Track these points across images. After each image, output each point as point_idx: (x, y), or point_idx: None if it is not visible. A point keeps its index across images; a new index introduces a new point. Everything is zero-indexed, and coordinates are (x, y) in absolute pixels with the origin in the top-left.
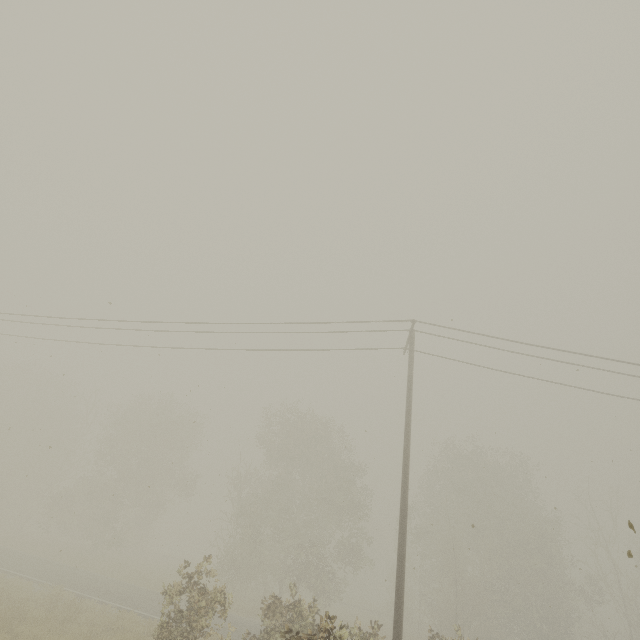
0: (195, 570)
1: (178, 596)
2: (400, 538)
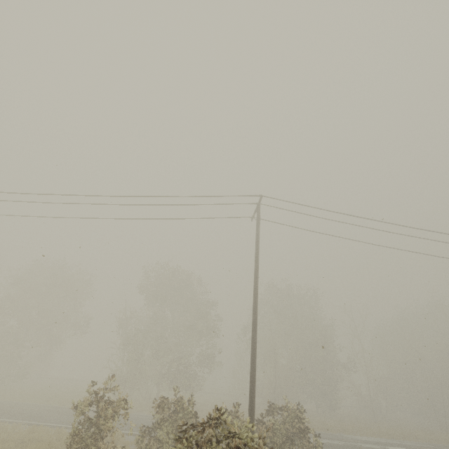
0: (98, 388)
1: (85, 410)
2: (252, 346)
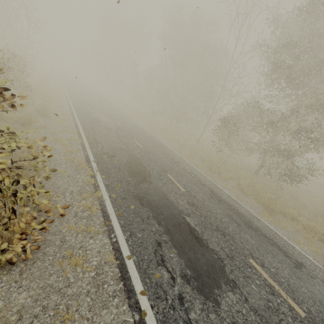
0: None
1: None
2: None
